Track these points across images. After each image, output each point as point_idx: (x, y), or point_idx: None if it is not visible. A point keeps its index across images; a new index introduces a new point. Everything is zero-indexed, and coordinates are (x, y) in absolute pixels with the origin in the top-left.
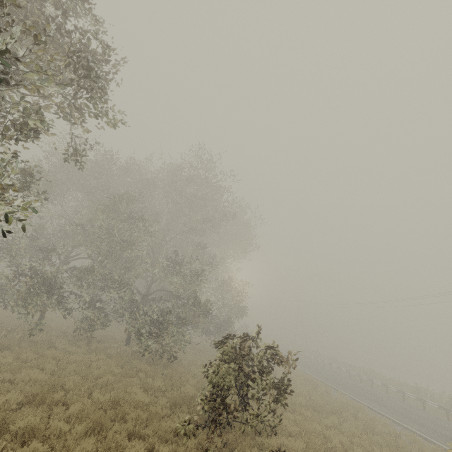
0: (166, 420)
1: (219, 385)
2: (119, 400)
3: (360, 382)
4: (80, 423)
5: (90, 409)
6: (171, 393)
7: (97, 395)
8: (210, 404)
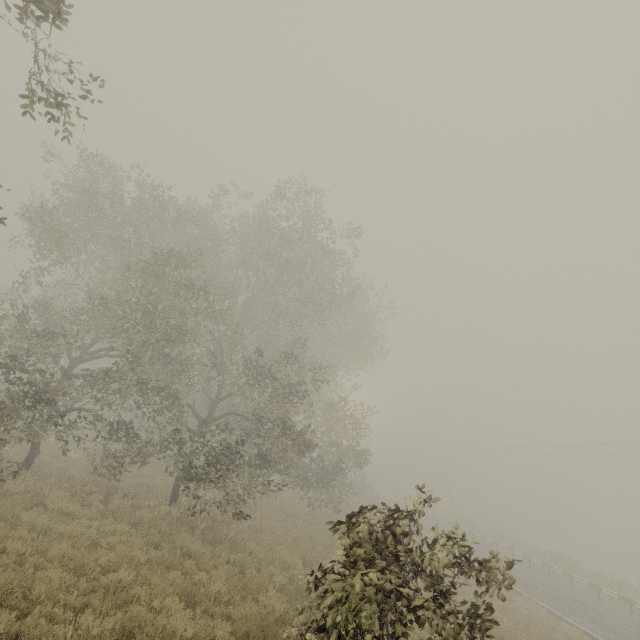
0: None
1: (346, 626)
2: (133, 630)
3: (549, 576)
4: None
5: None
6: (241, 609)
7: (85, 622)
8: None
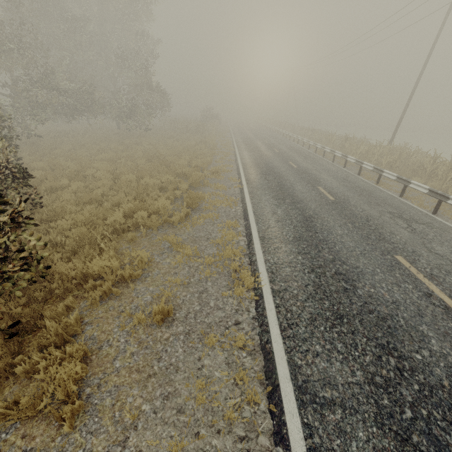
0: None
1: None
2: None
3: (293, 141)
4: None
5: None
6: None
7: None
8: None
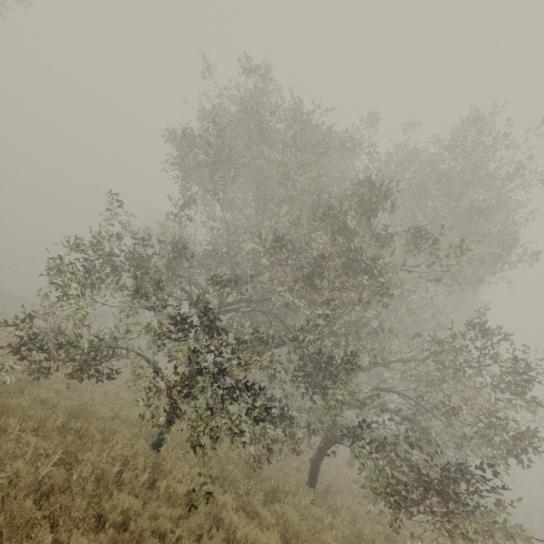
0: None
1: None
2: None
3: None
4: None
5: None
6: None
7: None
8: None
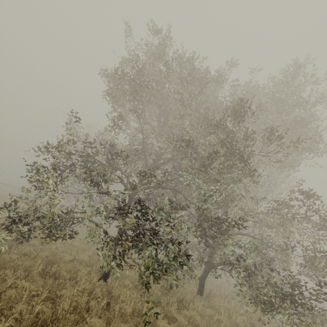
0: None
1: None
2: None
3: None
4: None
5: None
6: None
7: None
8: None
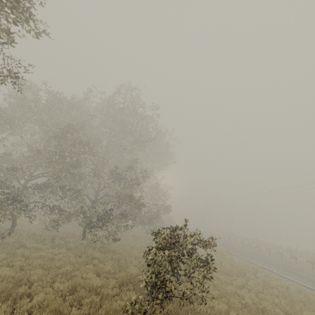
0: (116, 300)
1: (158, 269)
2: (76, 286)
3: (250, 248)
4: (42, 312)
5: (51, 298)
6: (119, 274)
7: (57, 285)
8: (152, 285)
